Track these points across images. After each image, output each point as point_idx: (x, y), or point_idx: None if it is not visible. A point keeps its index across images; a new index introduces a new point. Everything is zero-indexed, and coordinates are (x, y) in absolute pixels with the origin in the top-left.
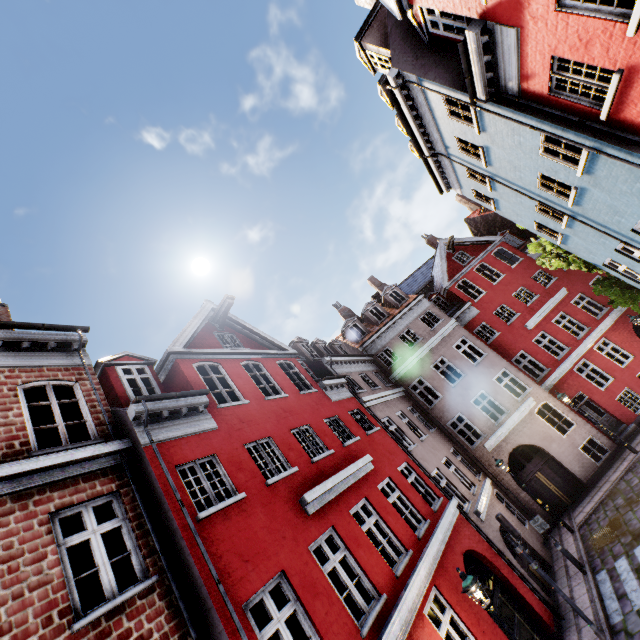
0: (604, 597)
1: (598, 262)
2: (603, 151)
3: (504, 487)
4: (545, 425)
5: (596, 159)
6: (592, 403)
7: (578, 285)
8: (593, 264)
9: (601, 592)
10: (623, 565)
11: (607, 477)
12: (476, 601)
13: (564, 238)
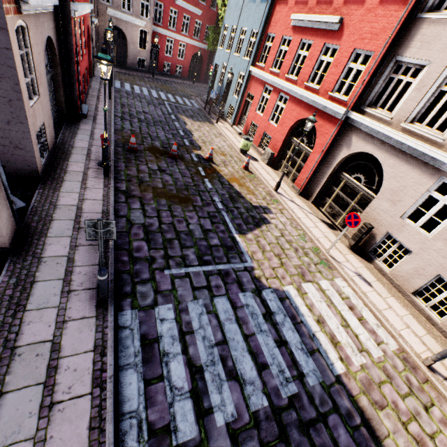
0: (116, 84)
1: (225, 22)
2: (268, 4)
3: (98, 32)
4: (138, 37)
5: (265, 3)
6: (158, 54)
7: (205, 19)
8: (224, 21)
9: (115, 83)
10: (128, 85)
11: (137, 73)
12: (108, 37)
13: (233, 1)
